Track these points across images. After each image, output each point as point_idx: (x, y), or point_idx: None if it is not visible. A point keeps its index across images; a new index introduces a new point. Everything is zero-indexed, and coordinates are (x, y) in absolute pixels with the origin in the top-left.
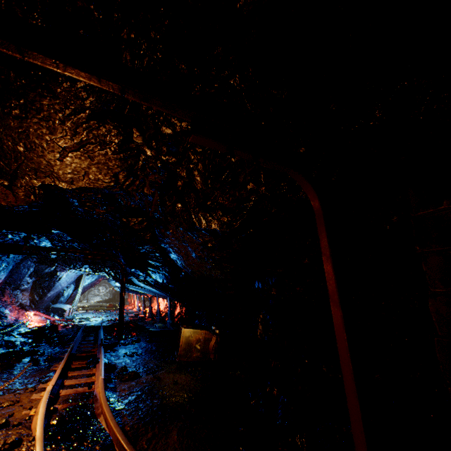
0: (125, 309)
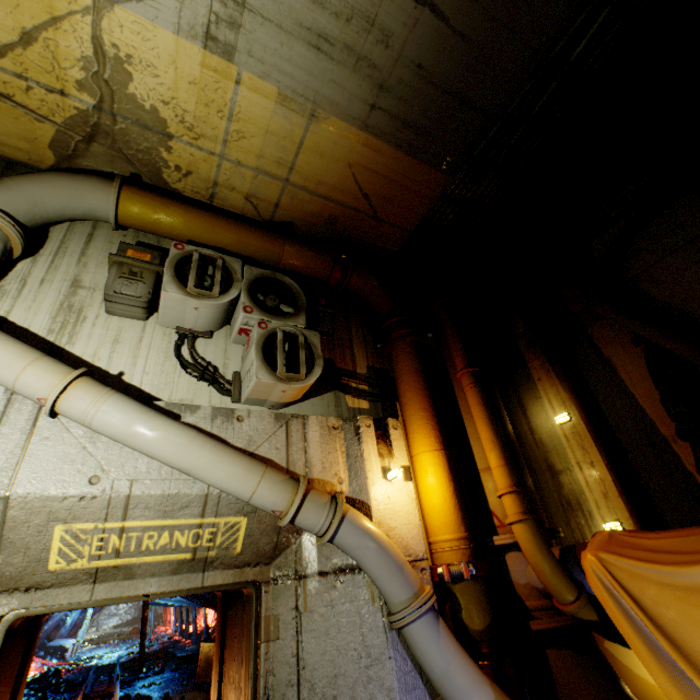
0: (156, 631)
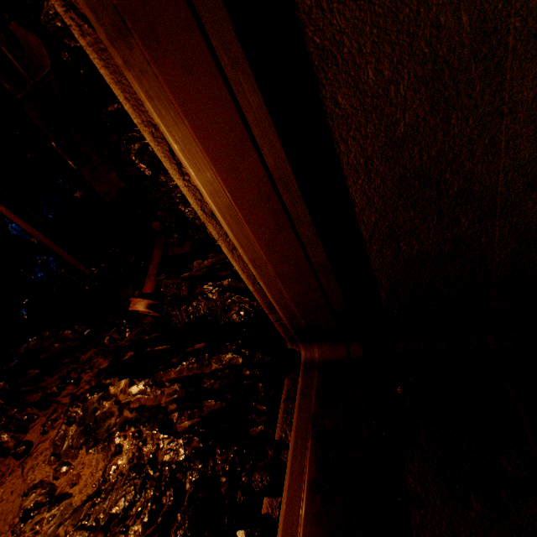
0: None
